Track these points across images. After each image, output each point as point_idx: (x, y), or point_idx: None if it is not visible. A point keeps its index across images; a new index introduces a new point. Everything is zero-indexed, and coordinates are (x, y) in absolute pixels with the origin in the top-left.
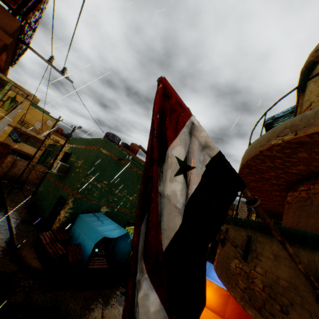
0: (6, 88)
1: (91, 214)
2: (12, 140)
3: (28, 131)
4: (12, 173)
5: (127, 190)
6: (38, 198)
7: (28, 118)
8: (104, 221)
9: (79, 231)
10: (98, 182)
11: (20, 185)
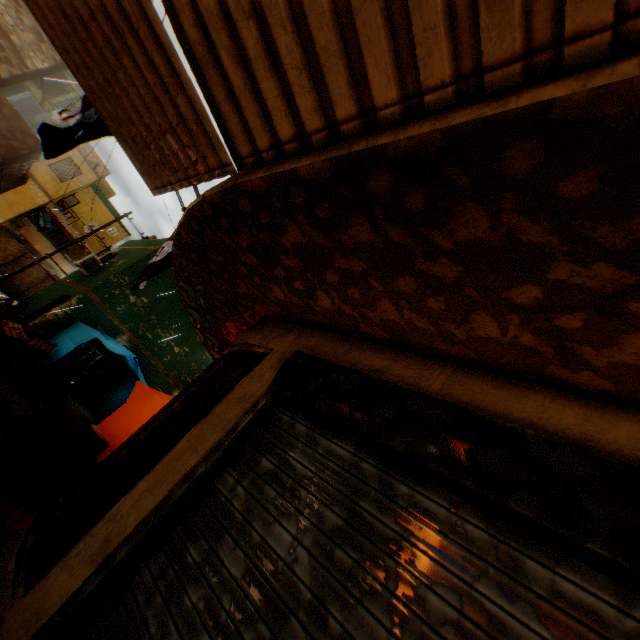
0: (70, 95)
1: (99, 331)
2: (36, 232)
3: (71, 230)
4: (7, 271)
5: (176, 333)
6: (30, 301)
7: (82, 211)
8: (112, 340)
9: (67, 336)
10: (135, 293)
11: (8, 296)
